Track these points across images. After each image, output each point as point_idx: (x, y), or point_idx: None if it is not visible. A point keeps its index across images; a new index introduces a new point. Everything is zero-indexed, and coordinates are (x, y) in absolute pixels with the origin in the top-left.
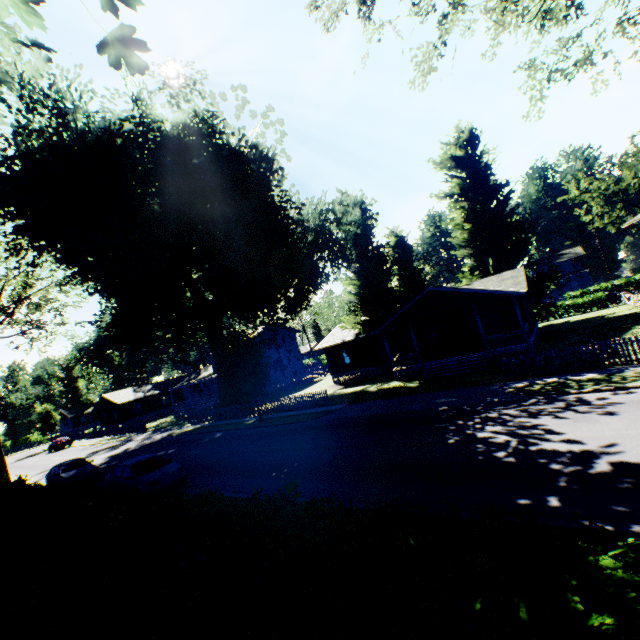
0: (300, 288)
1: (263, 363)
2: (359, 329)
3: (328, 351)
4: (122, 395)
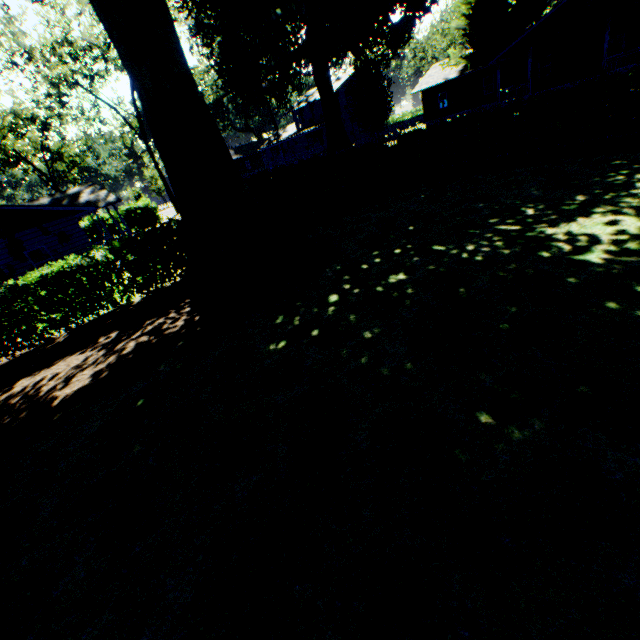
0: (410, 12)
1: (385, 99)
2: (466, 64)
3: (425, 95)
4: None
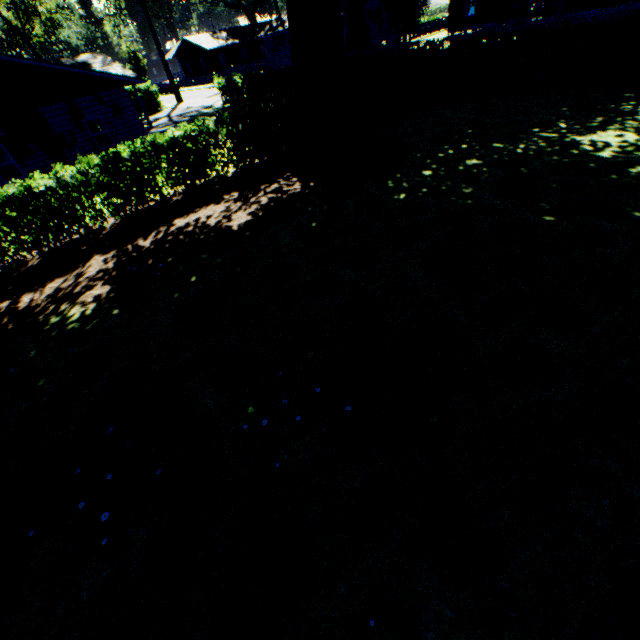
0: None
1: None
2: None
3: None
4: (204, 41)
